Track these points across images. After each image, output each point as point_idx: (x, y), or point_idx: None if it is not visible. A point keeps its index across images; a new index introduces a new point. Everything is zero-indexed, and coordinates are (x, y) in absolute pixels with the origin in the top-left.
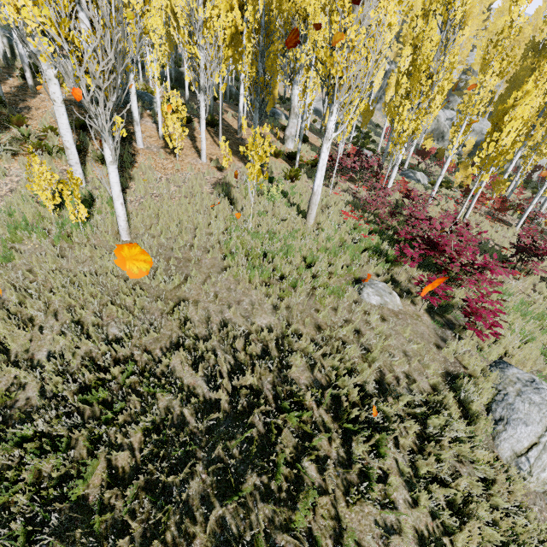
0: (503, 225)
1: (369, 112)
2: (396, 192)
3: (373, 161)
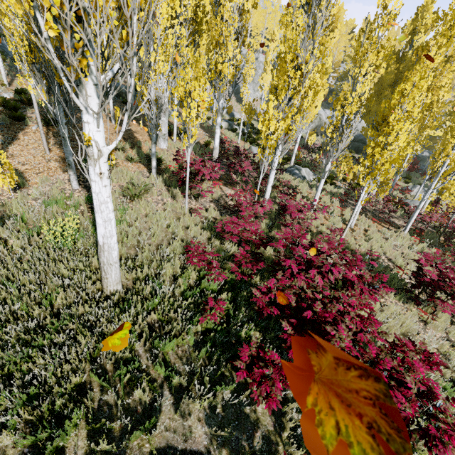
0: (390, 227)
1: (251, 110)
2: (279, 194)
3: (246, 165)
